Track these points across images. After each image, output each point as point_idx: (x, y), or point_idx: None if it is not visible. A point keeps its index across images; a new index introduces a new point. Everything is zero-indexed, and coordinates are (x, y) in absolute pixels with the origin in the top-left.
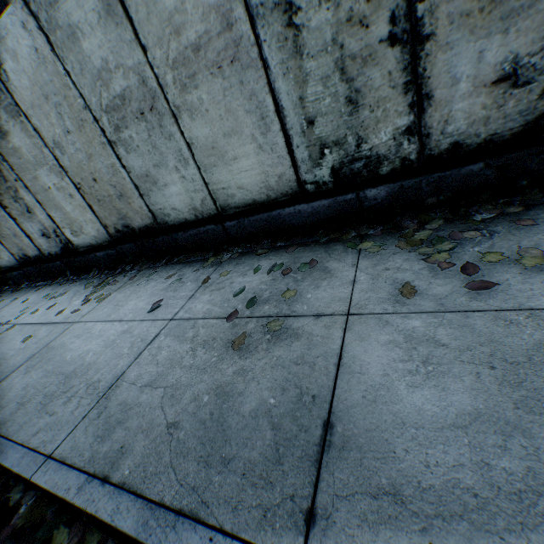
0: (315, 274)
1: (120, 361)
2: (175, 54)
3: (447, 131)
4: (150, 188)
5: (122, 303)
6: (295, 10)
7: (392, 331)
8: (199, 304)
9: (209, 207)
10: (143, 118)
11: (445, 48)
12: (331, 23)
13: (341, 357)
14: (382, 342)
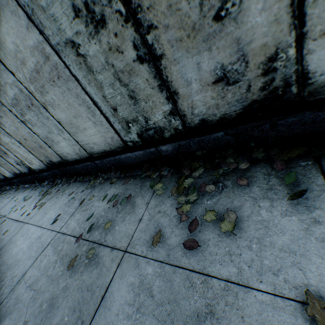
0: (127, 208)
1: (28, 262)
2: (29, 75)
3: (195, 112)
4: (52, 143)
5: (47, 212)
6: (77, 45)
7: (137, 273)
8: (73, 222)
9: (84, 153)
10: (31, 109)
11: (174, 62)
12: (100, 51)
13: (106, 290)
14: (128, 282)
